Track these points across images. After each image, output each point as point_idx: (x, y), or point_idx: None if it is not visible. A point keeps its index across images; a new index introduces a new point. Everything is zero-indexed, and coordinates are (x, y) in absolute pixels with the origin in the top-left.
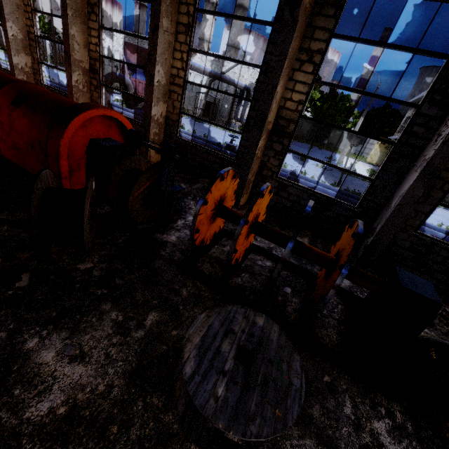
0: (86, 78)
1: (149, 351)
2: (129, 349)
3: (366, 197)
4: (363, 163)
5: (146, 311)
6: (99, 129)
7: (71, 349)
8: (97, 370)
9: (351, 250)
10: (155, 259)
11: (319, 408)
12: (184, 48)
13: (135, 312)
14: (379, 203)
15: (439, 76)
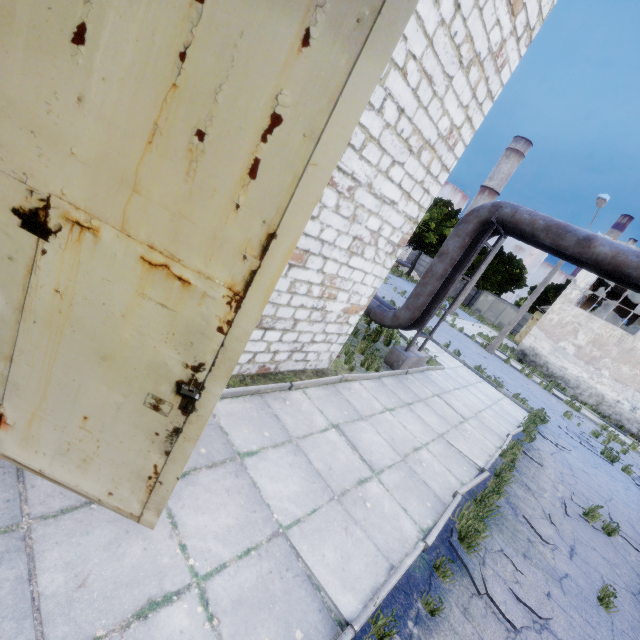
0: None
1: None
2: None
3: None
4: (505, 339)
5: None
6: None
7: None
8: None
9: None
10: None
11: None
12: None
13: None
14: None
15: None
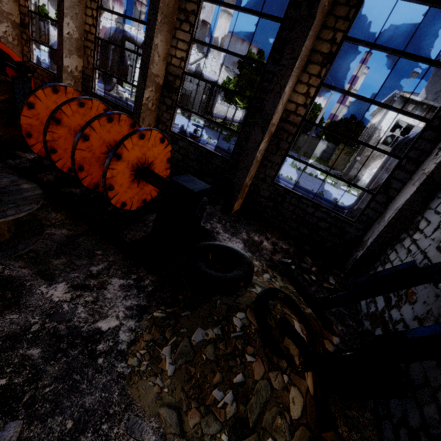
0: (17, 31)
1: None
2: None
3: (235, 149)
4: (324, 167)
5: None
6: None
7: None
8: None
9: (121, 139)
10: None
11: (64, 261)
12: (94, 6)
13: None
14: None
15: (277, 38)
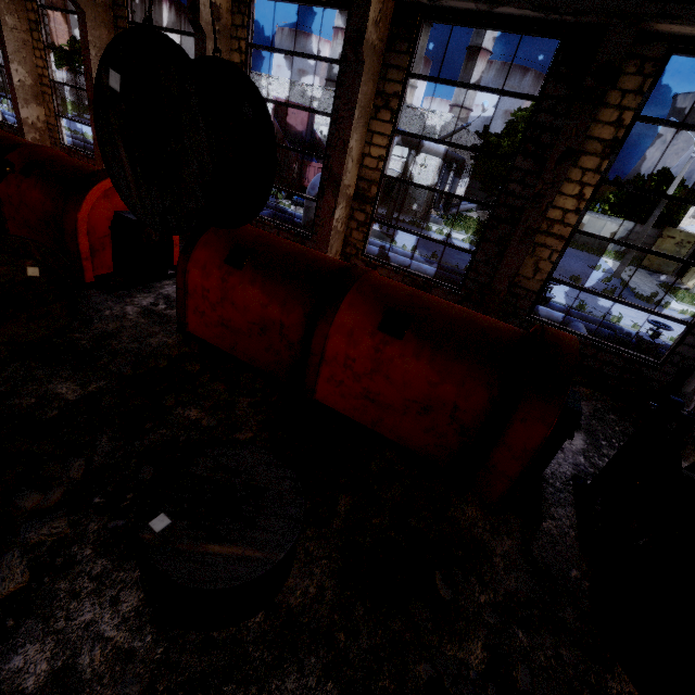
0: (347, 210)
1: None
2: None
3: None
4: (637, 270)
5: None
6: None
7: None
8: None
9: None
10: None
11: None
12: (591, 179)
13: None
14: None
15: None
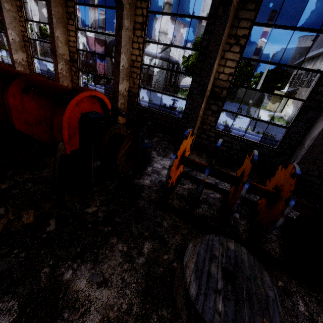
0: (68, 66)
1: (152, 273)
2: (137, 273)
3: (283, 140)
4: (264, 111)
5: (142, 242)
6: (87, 105)
7: (97, 277)
8: (118, 292)
9: (295, 188)
10: (139, 200)
11: (281, 308)
12: (140, 40)
13: (134, 243)
14: (293, 145)
15: None
